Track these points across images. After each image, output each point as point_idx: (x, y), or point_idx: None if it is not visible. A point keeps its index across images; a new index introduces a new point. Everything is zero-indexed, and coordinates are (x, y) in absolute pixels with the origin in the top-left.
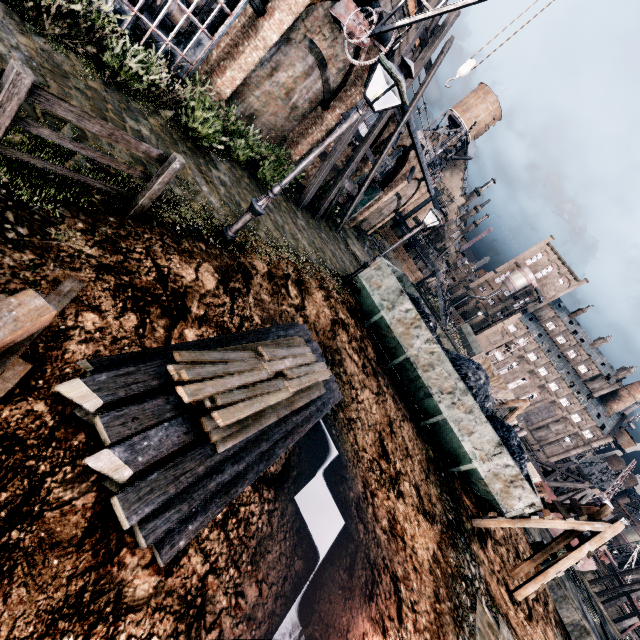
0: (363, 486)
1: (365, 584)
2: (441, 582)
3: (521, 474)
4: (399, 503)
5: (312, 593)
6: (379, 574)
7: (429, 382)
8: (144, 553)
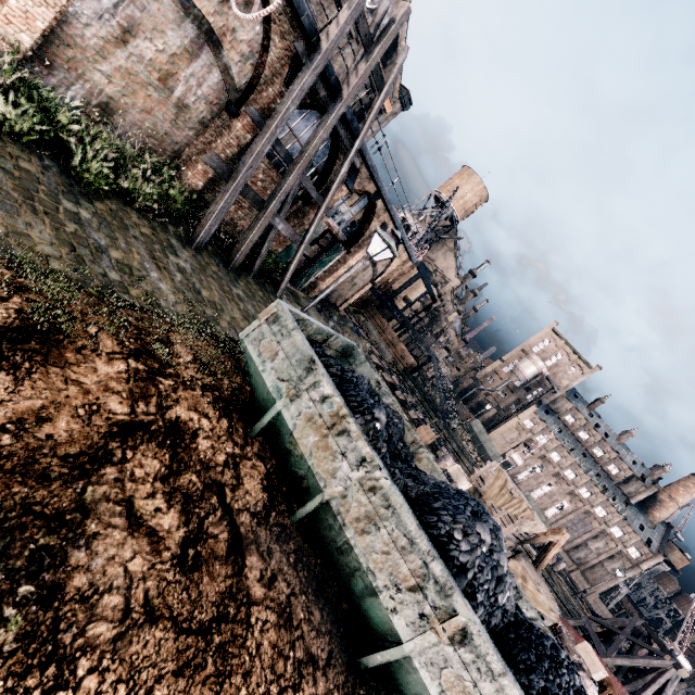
0: None
1: None
2: None
3: None
4: None
5: None
6: None
7: (370, 560)
8: None
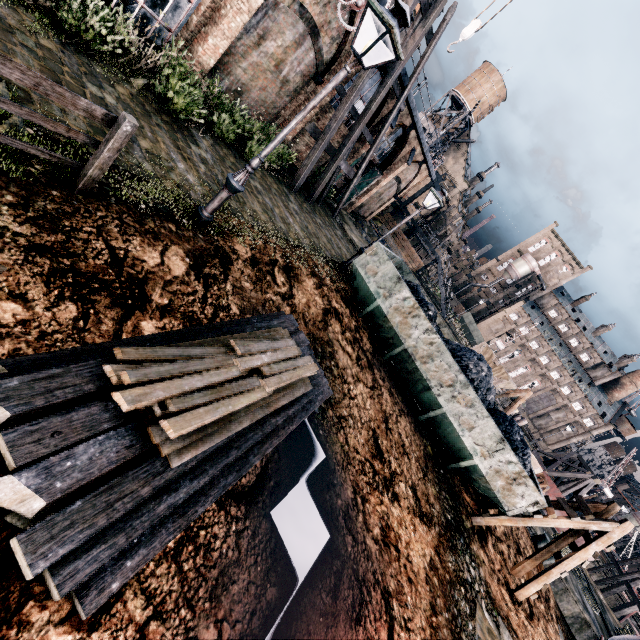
0: (353, 491)
1: (352, 606)
2: (438, 591)
3: (524, 471)
4: (393, 507)
5: (287, 626)
6: (368, 592)
7: (428, 374)
8: (60, 604)
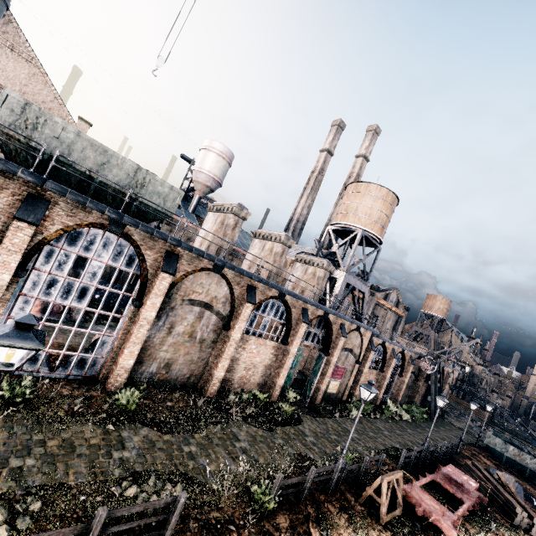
0: None
1: None
2: None
3: None
4: None
5: None
6: None
7: None
8: None
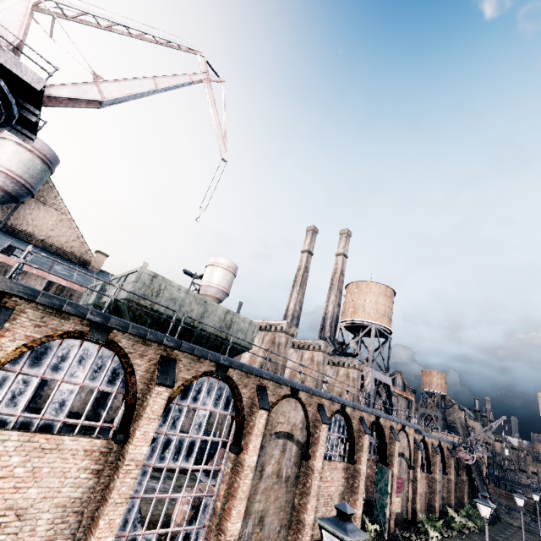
0: None
1: None
2: None
3: None
4: None
5: None
6: None
7: None
8: None
